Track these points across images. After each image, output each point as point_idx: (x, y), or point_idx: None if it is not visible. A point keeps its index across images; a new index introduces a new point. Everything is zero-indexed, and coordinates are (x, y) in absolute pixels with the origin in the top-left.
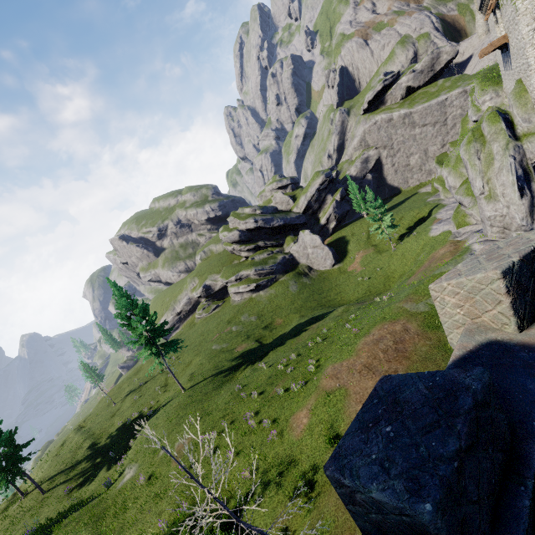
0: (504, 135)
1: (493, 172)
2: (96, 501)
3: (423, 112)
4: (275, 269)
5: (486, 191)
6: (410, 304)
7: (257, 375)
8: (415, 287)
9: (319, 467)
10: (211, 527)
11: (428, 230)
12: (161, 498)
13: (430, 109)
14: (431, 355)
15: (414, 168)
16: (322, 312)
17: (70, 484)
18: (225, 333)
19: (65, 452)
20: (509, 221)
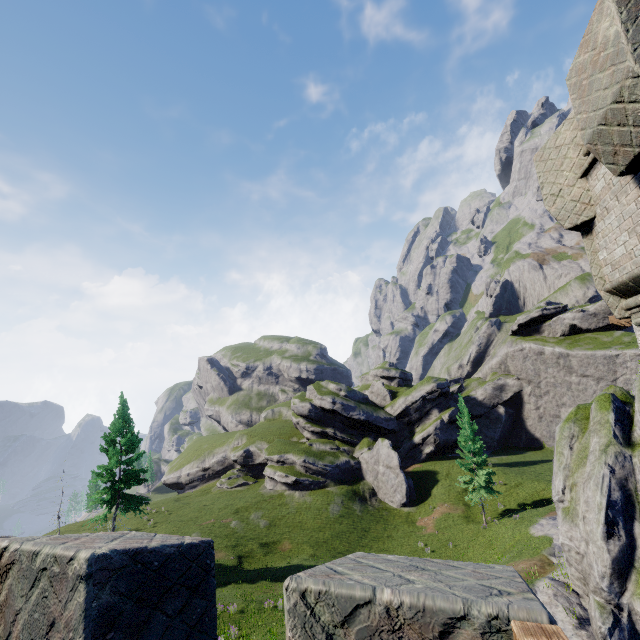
0: (608, 430)
1: (582, 476)
2: None
3: (584, 359)
4: (328, 471)
5: (566, 500)
6: None
7: None
8: None
9: None
10: None
11: (533, 521)
12: None
13: (594, 359)
14: None
15: None
16: None
17: None
18: (219, 524)
19: None
20: (587, 569)
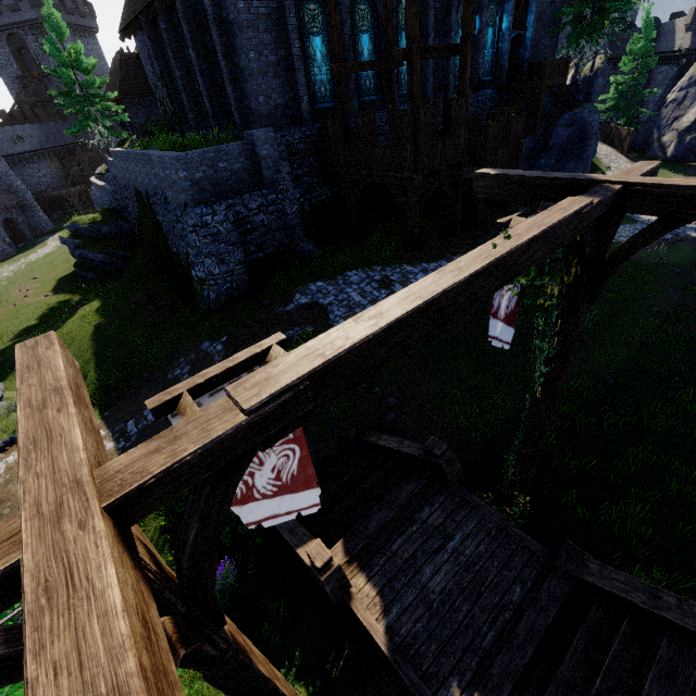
0: None
1: None
2: None
3: None
4: None
5: None
6: None
7: None
8: None
9: None
10: None
11: None
12: None
13: None
14: None
15: None
16: None
17: None
18: None
19: None
20: None
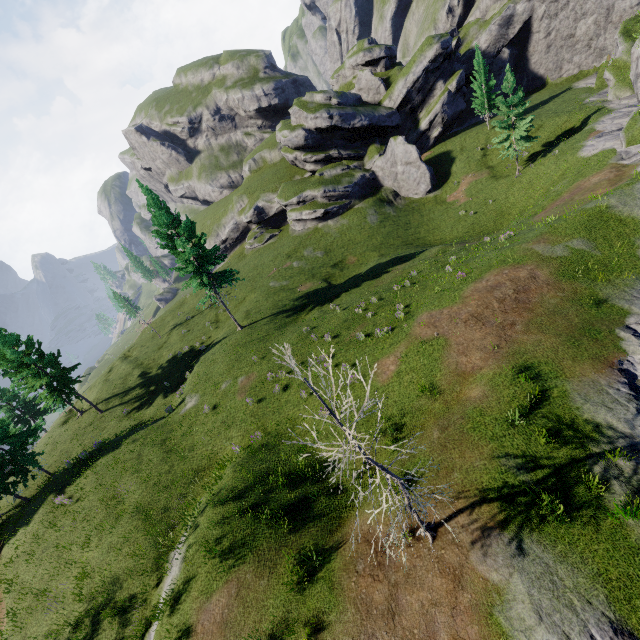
0: None
1: None
2: (160, 424)
3: None
4: (350, 192)
5: None
6: (544, 246)
7: (328, 318)
8: (552, 225)
9: (408, 413)
10: (288, 454)
11: (578, 147)
12: (230, 426)
13: None
14: (562, 309)
15: (579, 43)
16: (408, 252)
17: (127, 407)
18: (284, 269)
19: (115, 378)
20: None
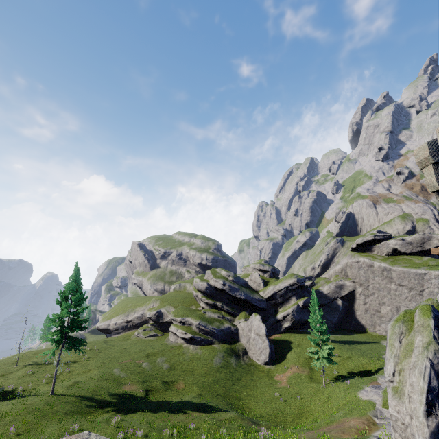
0: (429, 332)
1: (408, 365)
2: None
3: (401, 274)
4: (215, 333)
5: (395, 381)
6: None
7: (100, 427)
8: None
9: None
10: None
11: (360, 387)
12: None
13: (409, 274)
14: None
15: (383, 317)
16: (217, 404)
17: None
18: (134, 363)
19: None
20: (410, 437)
